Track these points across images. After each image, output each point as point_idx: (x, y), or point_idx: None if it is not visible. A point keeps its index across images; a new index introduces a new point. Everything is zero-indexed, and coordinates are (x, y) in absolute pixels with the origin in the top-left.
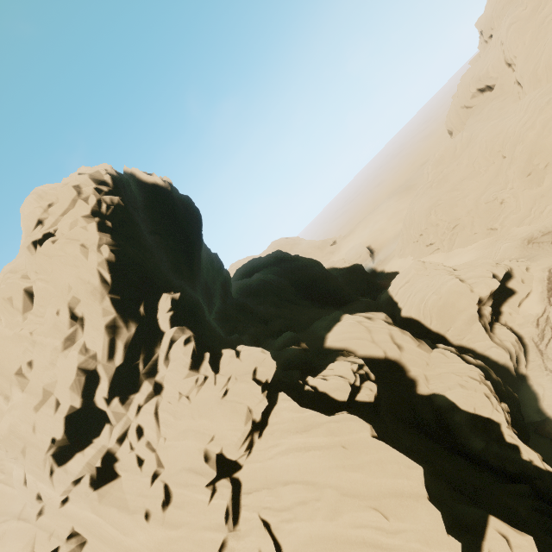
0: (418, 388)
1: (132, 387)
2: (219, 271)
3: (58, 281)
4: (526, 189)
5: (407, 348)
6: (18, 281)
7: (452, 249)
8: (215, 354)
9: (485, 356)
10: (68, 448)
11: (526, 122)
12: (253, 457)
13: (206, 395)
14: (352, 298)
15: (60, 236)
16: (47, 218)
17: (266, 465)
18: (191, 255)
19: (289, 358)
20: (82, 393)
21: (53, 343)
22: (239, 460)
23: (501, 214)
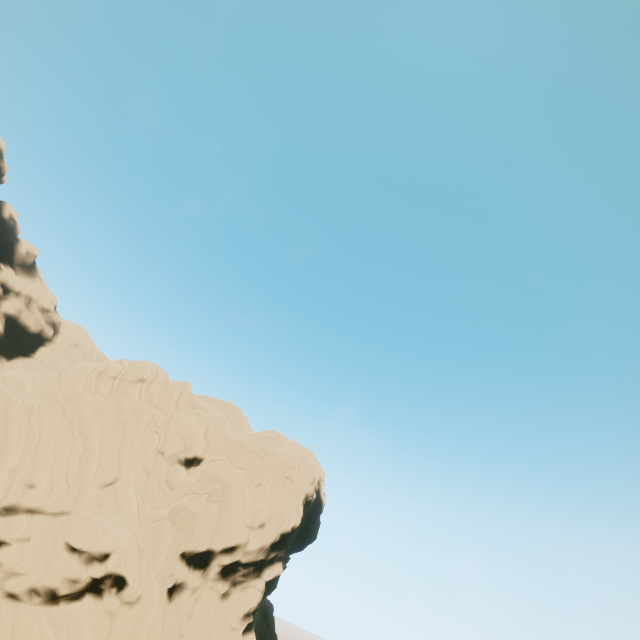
0: None
1: (225, 574)
2: None
3: (275, 498)
4: None
5: None
6: (265, 472)
7: None
8: (250, 623)
9: None
10: (189, 554)
11: None
12: None
13: (230, 637)
14: None
15: (293, 484)
16: (296, 468)
17: None
18: (291, 553)
19: None
20: (224, 547)
21: (249, 517)
22: None
23: None
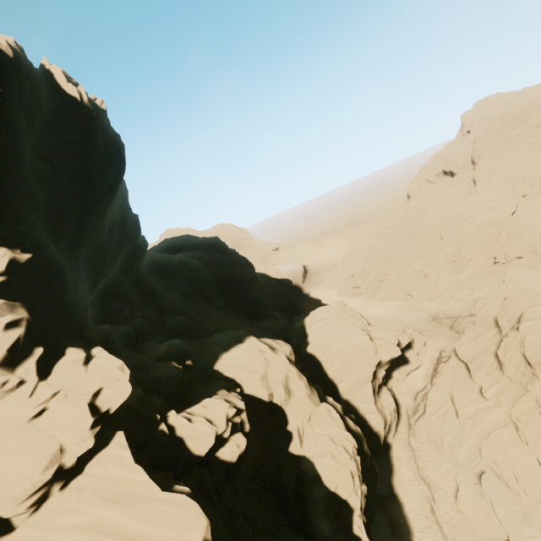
0: (292, 445)
1: None
2: (131, 237)
3: None
4: (448, 272)
5: (298, 395)
6: None
7: (372, 299)
8: (55, 350)
9: (364, 419)
10: None
11: (469, 217)
12: (37, 518)
13: (9, 409)
14: (269, 314)
15: None
16: None
17: (48, 538)
18: (88, 208)
19: (161, 377)
20: None
21: None
22: (14, 518)
23: (422, 285)
